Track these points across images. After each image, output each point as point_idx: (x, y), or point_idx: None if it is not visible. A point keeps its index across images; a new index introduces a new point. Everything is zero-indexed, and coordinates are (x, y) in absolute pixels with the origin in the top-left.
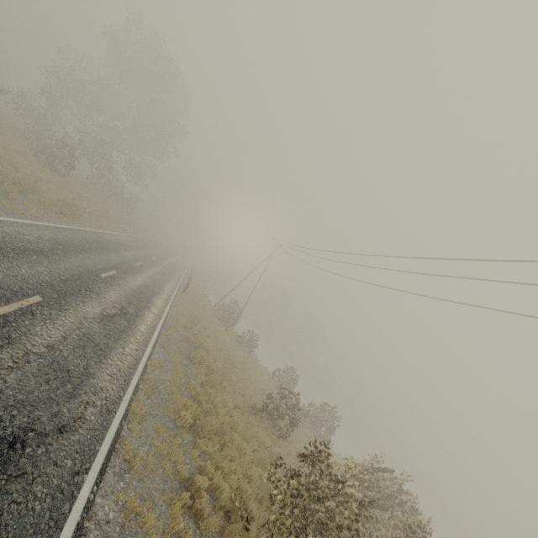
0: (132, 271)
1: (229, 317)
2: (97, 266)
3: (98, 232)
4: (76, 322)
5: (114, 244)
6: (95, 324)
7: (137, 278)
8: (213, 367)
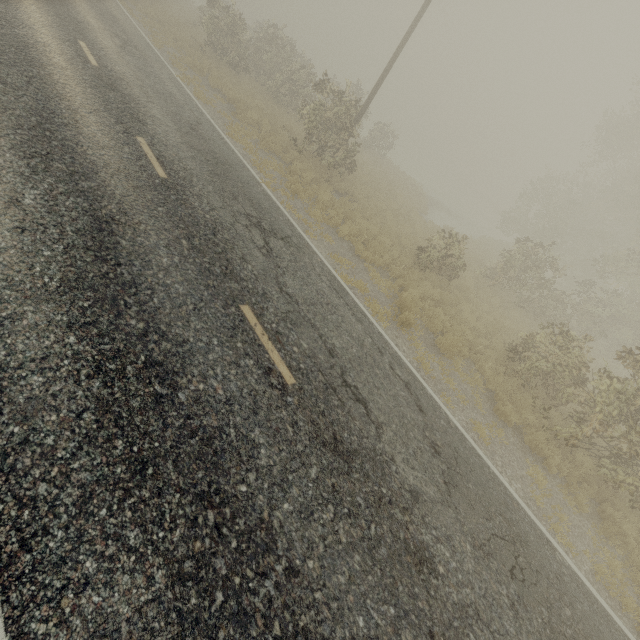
0: None
1: None
2: None
3: None
4: None
5: None
6: None
7: None
8: None
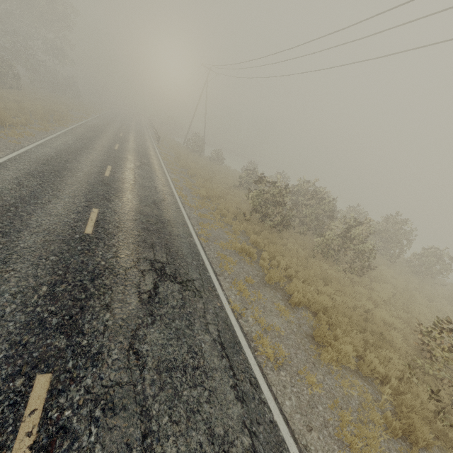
0: (123, 140)
1: (198, 147)
2: (108, 145)
3: (82, 124)
4: (131, 171)
5: (98, 127)
6: (138, 170)
7: (130, 144)
8: (203, 175)
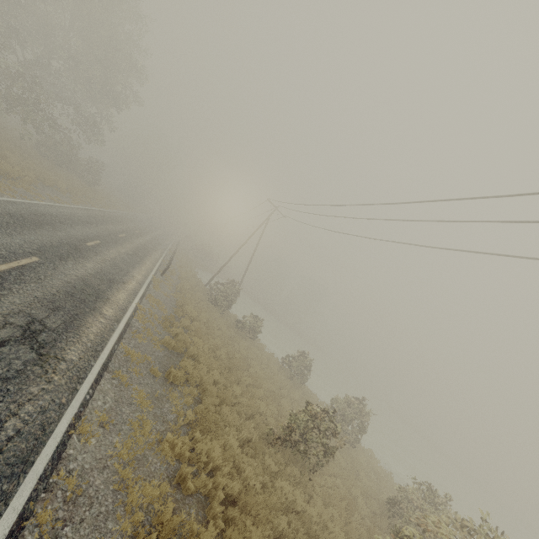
0: (76, 254)
1: (224, 298)
2: None
3: (25, 203)
4: None
5: (53, 218)
6: None
7: (84, 264)
8: (205, 386)
